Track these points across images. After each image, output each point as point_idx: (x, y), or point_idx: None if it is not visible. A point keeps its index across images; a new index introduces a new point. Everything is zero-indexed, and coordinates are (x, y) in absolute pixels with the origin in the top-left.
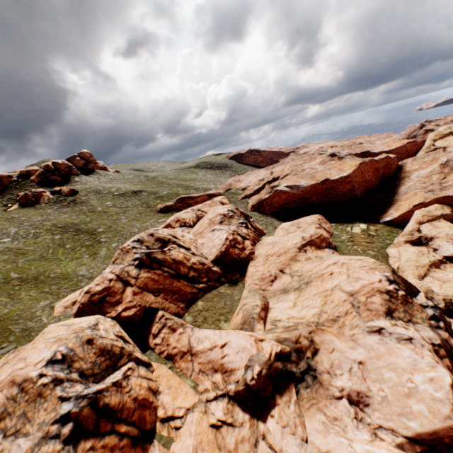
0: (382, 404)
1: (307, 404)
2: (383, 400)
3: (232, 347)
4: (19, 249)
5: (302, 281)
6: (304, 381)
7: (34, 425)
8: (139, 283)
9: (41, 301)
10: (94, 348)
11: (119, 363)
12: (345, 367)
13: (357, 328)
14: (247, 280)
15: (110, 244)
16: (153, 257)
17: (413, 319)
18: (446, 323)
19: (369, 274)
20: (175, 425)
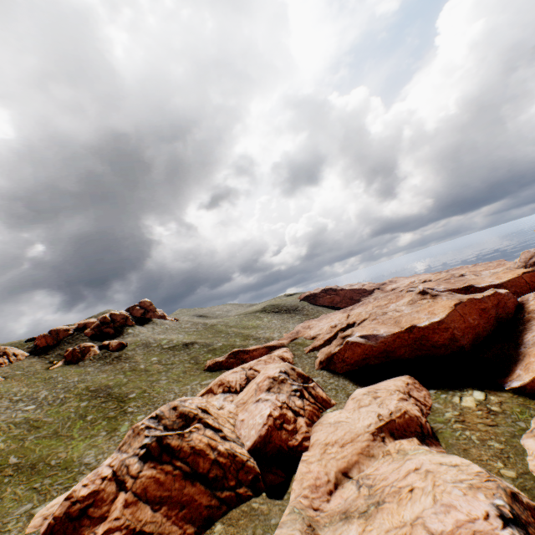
0: None
1: None
2: None
3: None
4: (37, 420)
5: (372, 498)
6: None
7: None
8: (137, 486)
9: (23, 503)
10: None
11: None
12: None
13: None
14: (294, 487)
15: (136, 416)
16: (165, 444)
17: None
18: None
19: (469, 500)
20: None
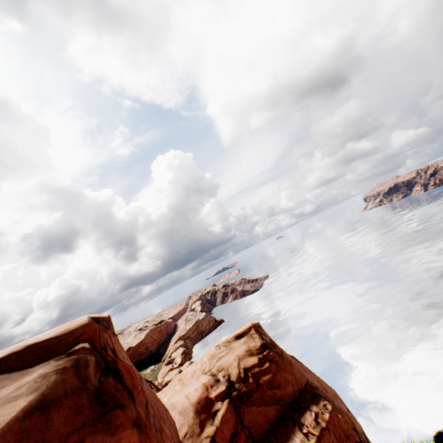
0: None
1: None
2: None
3: None
4: None
5: None
6: None
7: None
8: None
9: None
10: None
11: None
12: None
13: None
14: None
15: None
16: None
17: None
18: (156, 387)
19: None
20: None
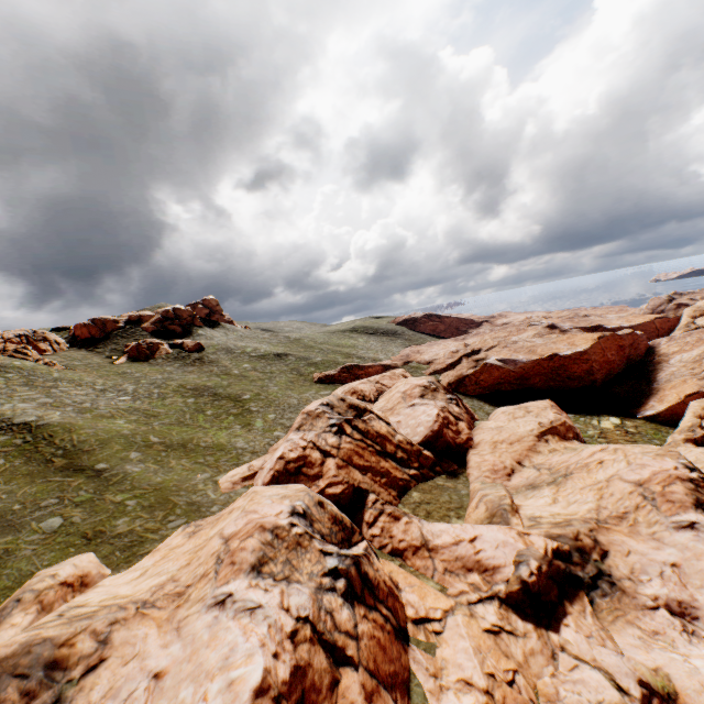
0: None
1: (609, 616)
2: None
3: (487, 541)
4: (147, 410)
5: (556, 474)
6: (597, 587)
7: (302, 574)
8: (342, 455)
9: (198, 473)
10: (326, 513)
11: (353, 539)
12: (652, 571)
13: (658, 525)
14: (471, 472)
15: (266, 415)
16: (353, 425)
17: None
18: None
19: (658, 461)
20: (433, 629)
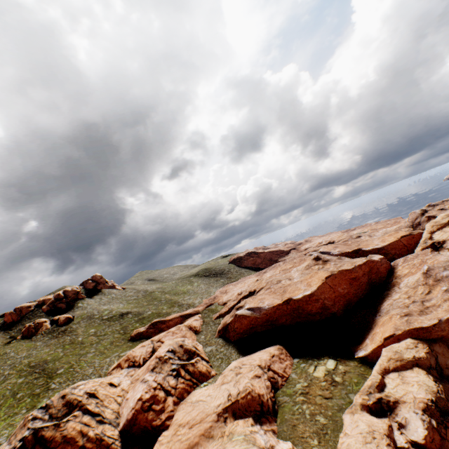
0: None
1: None
2: None
3: None
4: None
5: None
6: None
7: None
8: None
9: None
10: None
11: None
12: None
13: None
14: None
15: (55, 392)
16: (40, 436)
17: None
18: None
19: None
20: None
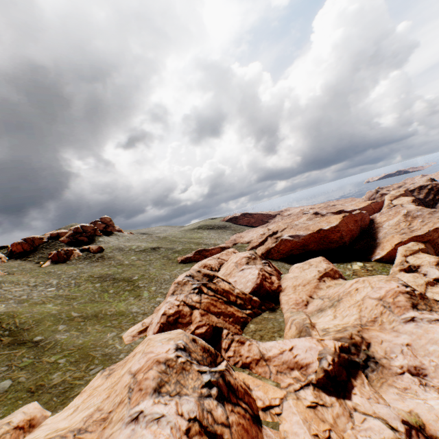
0: (436, 371)
1: (378, 383)
2: (436, 368)
3: (299, 348)
4: (68, 295)
5: (333, 300)
6: (368, 366)
7: (188, 388)
8: (203, 306)
9: (108, 333)
10: (198, 346)
11: (217, 360)
12: (396, 351)
13: (394, 322)
14: (283, 306)
15: (150, 288)
16: (208, 287)
17: (433, 309)
18: None
19: (388, 284)
20: (275, 412)
